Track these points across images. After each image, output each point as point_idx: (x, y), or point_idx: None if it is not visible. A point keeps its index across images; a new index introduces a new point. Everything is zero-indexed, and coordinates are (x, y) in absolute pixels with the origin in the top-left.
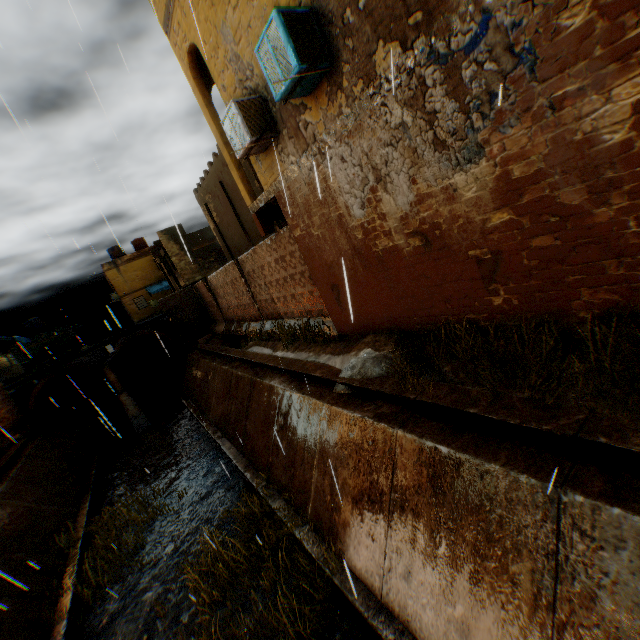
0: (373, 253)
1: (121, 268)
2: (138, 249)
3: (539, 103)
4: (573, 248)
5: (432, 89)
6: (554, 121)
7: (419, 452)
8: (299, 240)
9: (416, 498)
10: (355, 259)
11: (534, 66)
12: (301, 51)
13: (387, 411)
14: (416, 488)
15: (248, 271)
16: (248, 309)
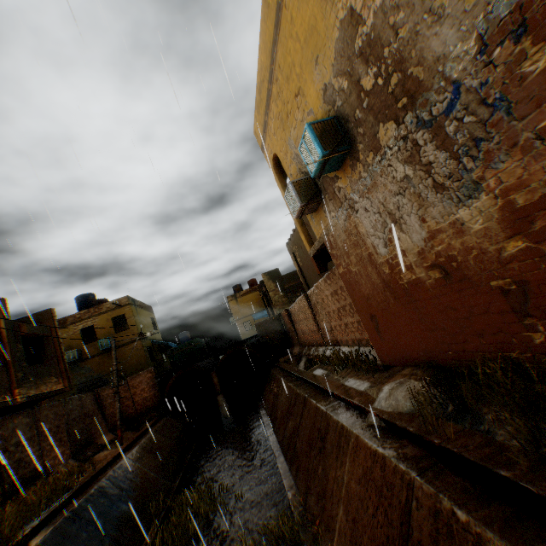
0: (400, 286)
1: (238, 299)
2: (251, 286)
3: (523, 136)
4: None
5: (424, 146)
6: (545, 148)
7: (435, 511)
8: (342, 276)
9: None
10: (386, 291)
11: (509, 108)
12: (325, 143)
13: (410, 452)
14: None
15: (314, 303)
16: (314, 335)
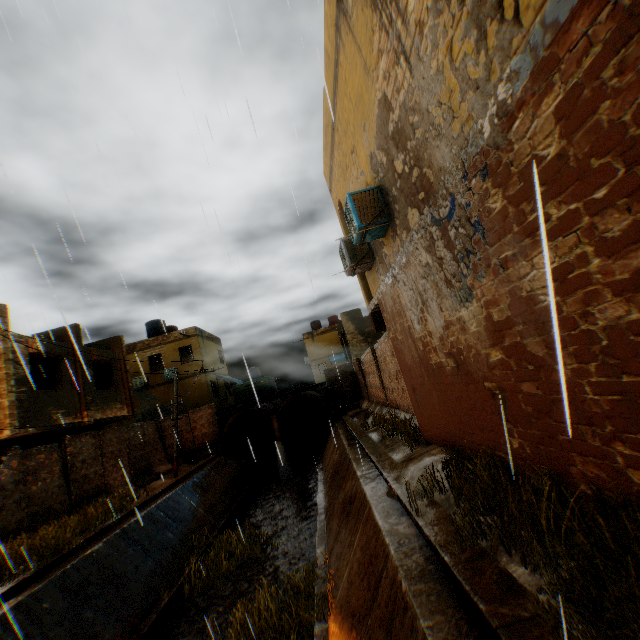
0: (430, 365)
1: (315, 338)
2: (331, 324)
3: (494, 261)
4: (552, 402)
5: (437, 241)
6: (506, 277)
7: (392, 580)
8: (392, 341)
9: (378, 631)
10: (421, 367)
11: (484, 233)
12: (363, 215)
13: (401, 529)
14: (381, 620)
15: (379, 358)
16: (379, 393)
